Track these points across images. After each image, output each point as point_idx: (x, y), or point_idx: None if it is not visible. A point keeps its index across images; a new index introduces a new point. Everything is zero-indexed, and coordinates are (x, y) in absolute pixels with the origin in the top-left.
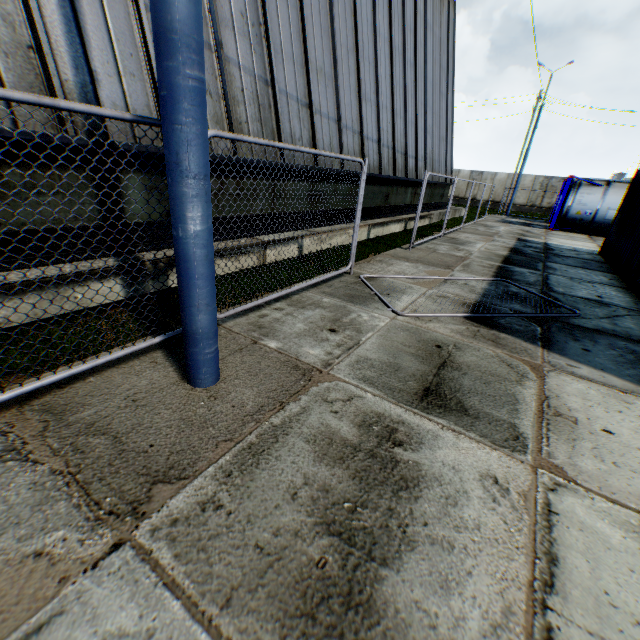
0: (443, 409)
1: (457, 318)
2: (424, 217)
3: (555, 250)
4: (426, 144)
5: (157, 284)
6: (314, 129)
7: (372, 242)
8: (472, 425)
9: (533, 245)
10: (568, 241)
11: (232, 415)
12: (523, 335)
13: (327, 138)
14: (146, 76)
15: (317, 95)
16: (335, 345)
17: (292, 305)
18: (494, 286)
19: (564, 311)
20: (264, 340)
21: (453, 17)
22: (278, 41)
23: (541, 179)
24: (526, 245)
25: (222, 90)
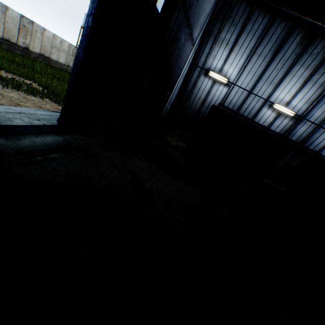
0: None
1: None
2: None
3: None
4: None
5: None
6: None
7: None
8: None
9: None
10: None
11: None
12: None
13: None
14: None
15: None
16: None
17: None
18: None
19: None
20: None
21: None
22: None
23: (73, 48)
24: None
25: None
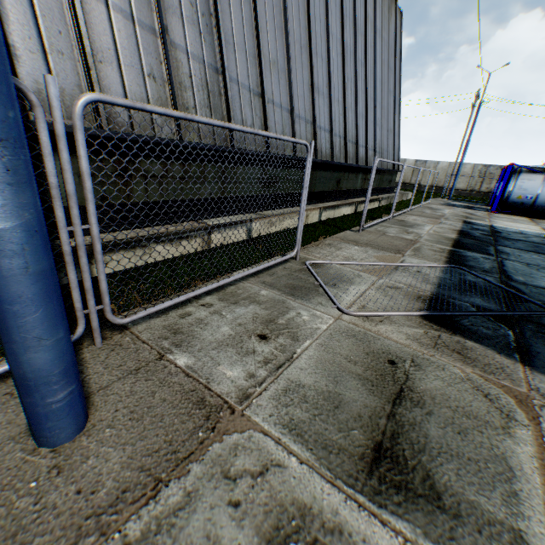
0: (403, 493)
1: (412, 317)
2: (373, 200)
3: (502, 233)
4: (375, 135)
5: (78, 273)
6: (266, 117)
7: (323, 224)
8: (452, 535)
9: (479, 228)
10: (512, 223)
11: (68, 514)
12: (494, 343)
13: (280, 126)
14: (78, 55)
15: (270, 85)
16: (261, 361)
17: (224, 299)
18: (449, 274)
19: (532, 307)
20: (173, 353)
21: (400, 25)
22: (230, 32)
23: (480, 167)
24: (473, 227)
25: (167, 75)
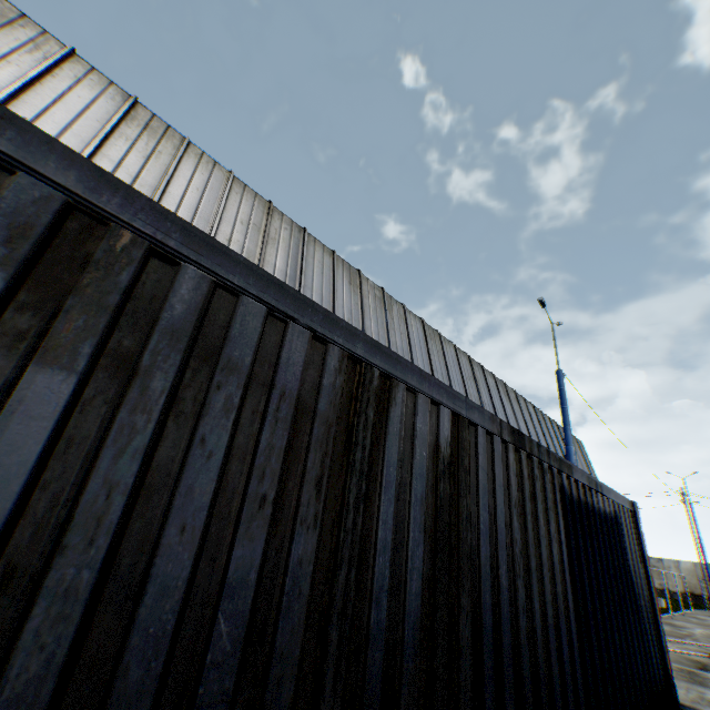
0: None
1: (701, 655)
2: None
3: None
4: None
5: None
6: None
7: None
8: None
9: None
10: None
11: None
12: None
13: None
14: None
15: None
16: None
17: None
18: None
19: None
20: None
21: (582, 449)
22: None
23: None
24: None
25: None
